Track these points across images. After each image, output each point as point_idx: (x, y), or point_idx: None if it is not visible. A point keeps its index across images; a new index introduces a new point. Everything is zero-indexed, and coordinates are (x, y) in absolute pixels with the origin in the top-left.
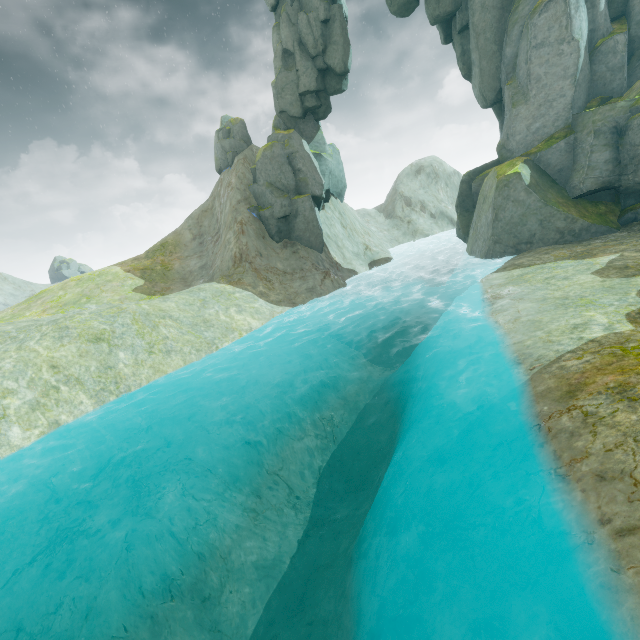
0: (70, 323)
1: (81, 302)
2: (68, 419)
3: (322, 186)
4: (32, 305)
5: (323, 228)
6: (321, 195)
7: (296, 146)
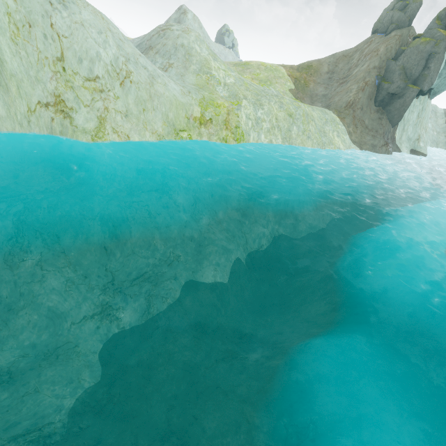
0: (283, 101)
1: (267, 83)
2: (274, 142)
3: (431, 85)
4: (245, 71)
5: (405, 112)
6: (425, 91)
7: (442, 48)
